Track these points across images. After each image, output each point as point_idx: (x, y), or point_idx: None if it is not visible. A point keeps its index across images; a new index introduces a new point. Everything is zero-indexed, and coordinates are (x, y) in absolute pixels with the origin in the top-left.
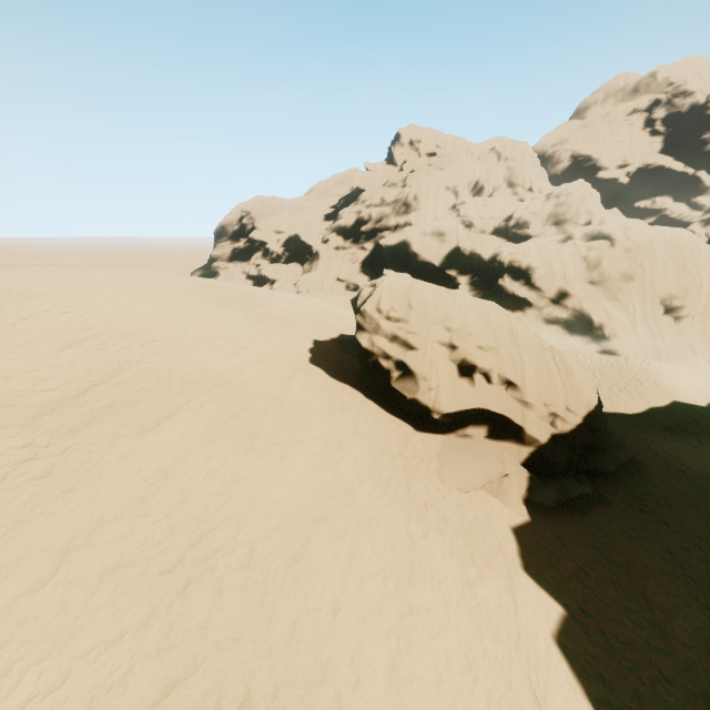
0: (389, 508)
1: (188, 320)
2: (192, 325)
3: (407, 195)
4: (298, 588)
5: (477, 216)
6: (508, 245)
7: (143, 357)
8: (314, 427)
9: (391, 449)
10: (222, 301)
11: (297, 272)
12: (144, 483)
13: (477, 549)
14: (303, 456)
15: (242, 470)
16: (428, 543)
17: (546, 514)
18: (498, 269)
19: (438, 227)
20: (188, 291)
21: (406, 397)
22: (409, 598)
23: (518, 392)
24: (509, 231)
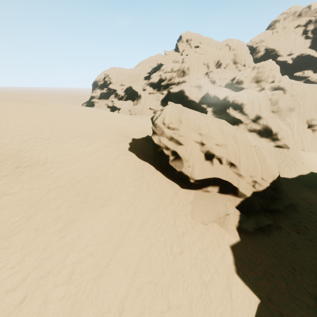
0: (162, 236)
1: (66, 126)
2: (67, 129)
3: (184, 67)
4: (99, 296)
5: (218, 78)
6: (232, 92)
7: (34, 147)
8: (125, 187)
9: (166, 199)
10: (87, 117)
11: (131, 104)
12: (13, 225)
13: (210, 261)
14: (116, 205)
15: (77, 215)
16: (183, 258)
17: (248, 236)
18: (227, 104)
19: (198, 83)
20: (70, 112)
21: (176, 170)
22: (169, 298)
23: (236, 169)
24: (233, 85)
